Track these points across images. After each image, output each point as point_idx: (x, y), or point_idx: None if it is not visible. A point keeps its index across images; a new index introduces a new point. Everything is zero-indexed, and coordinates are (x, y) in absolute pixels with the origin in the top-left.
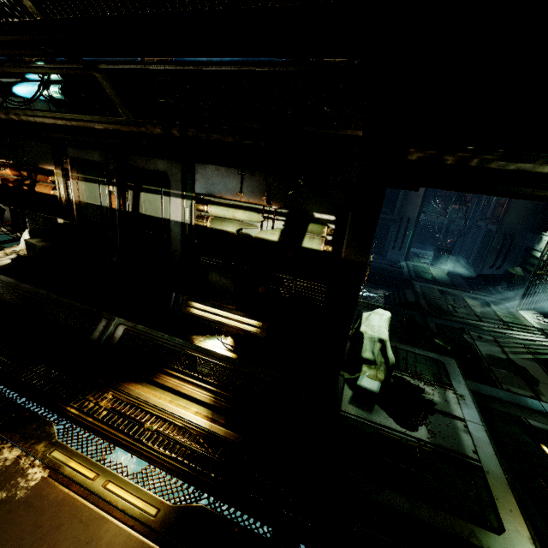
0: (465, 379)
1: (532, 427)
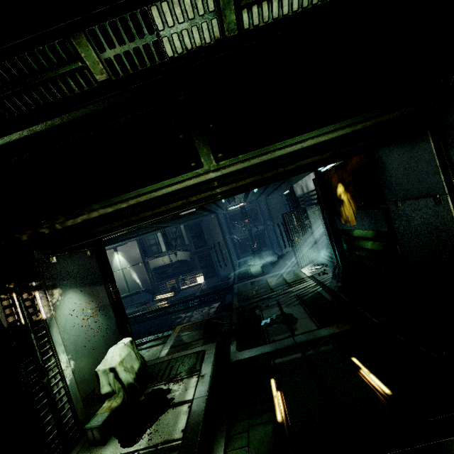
0: (215, 357)
1: (274, 366)
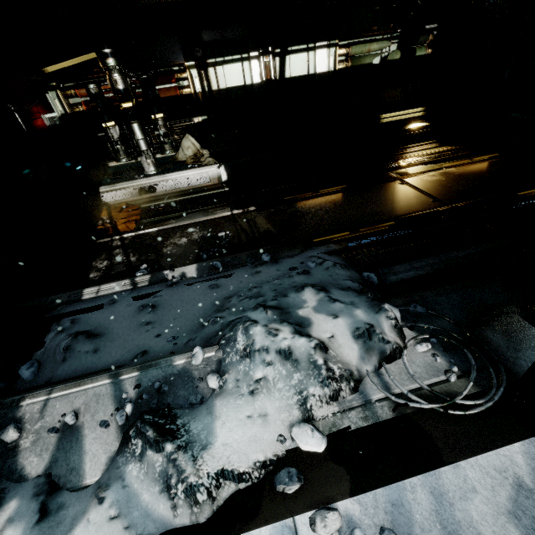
0: None
1: None
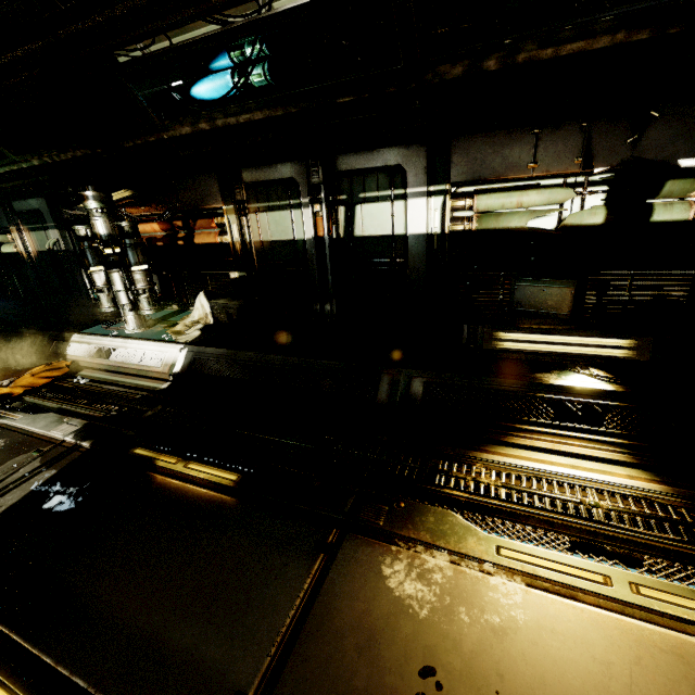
0: None
1: None
